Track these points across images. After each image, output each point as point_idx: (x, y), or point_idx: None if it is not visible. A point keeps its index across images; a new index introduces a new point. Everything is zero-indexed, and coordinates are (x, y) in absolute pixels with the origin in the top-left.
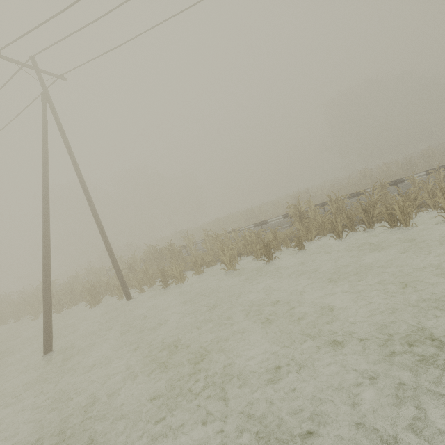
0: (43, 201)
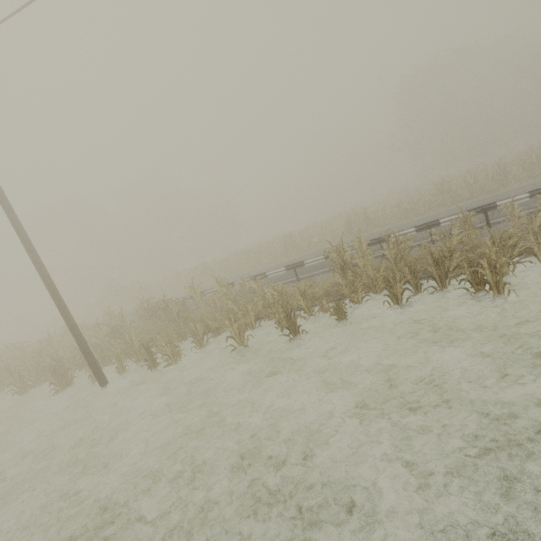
0: None
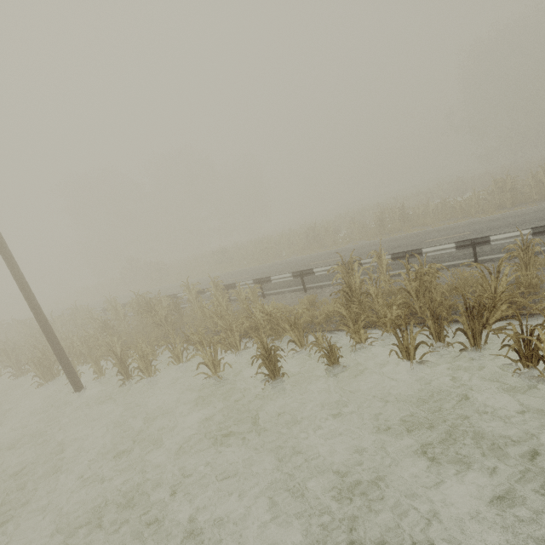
0: None
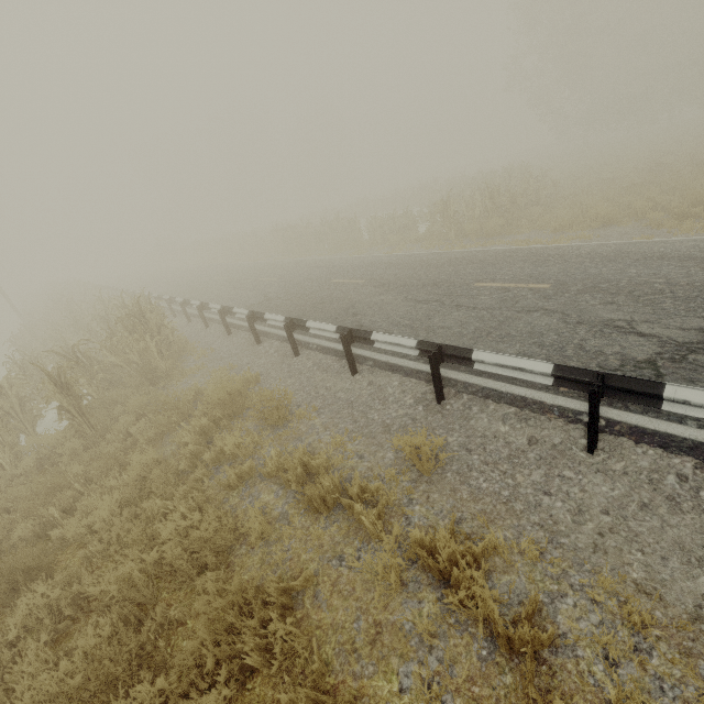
0: None
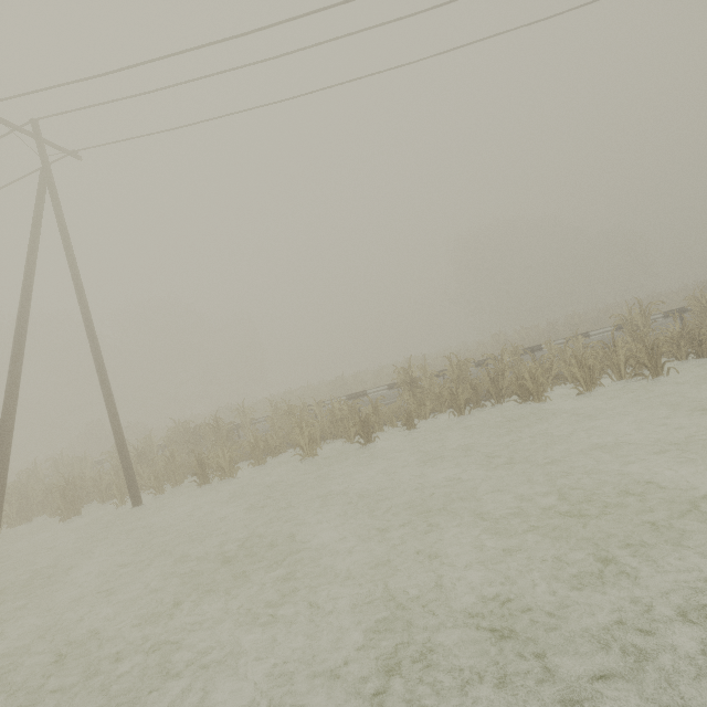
0: (17, 332)
